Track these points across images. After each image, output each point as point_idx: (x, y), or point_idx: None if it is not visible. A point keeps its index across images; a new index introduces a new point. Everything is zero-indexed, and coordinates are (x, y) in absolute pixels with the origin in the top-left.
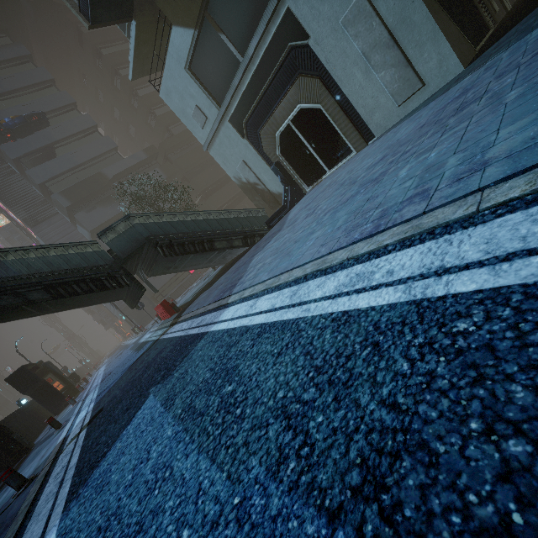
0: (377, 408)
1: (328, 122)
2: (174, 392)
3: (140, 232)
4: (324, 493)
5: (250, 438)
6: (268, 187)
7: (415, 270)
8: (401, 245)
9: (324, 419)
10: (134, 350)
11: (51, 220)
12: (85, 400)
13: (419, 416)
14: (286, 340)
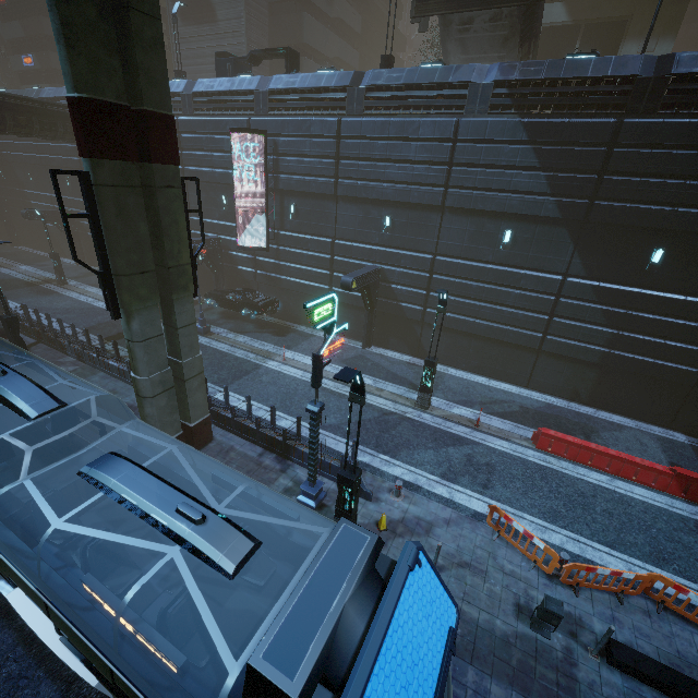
0: None
1: None
2: None
3: None
4: None
5: None
6: None
7: None
8: None
9: None
10: None
11: None
12: None
13: None
14: None
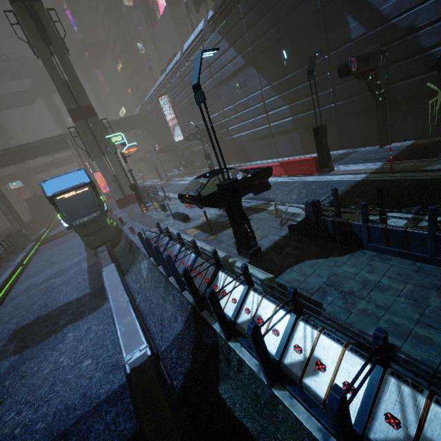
0: None
1: None
2: None
3: None
4: None
5: None
6: None
7: None
8: None
9: None
10: None
11: (177, 6)
12: None
13: None
14: None
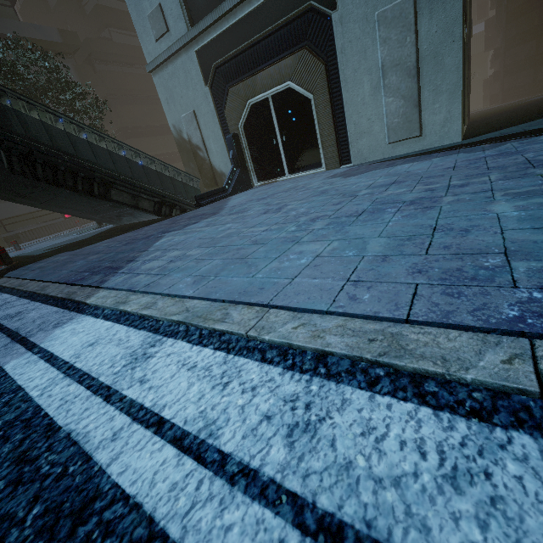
0: None
1: (311, 120)
2: None
3: None
4: None
5: None
6: (211, 159)
7: None
8: None
9: None
10: None
11: None
12: None
13: None
14: None
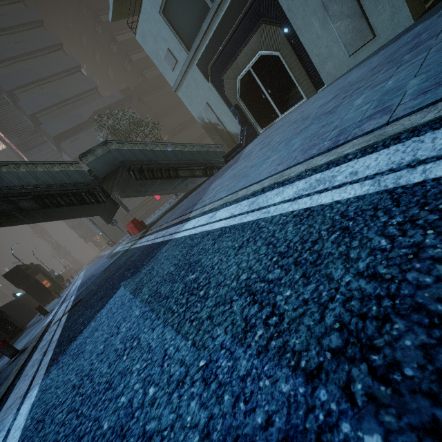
0: (353, 280)
1: (284, 69)
2: (142, 283)
3: (116, 157)
4: (298, 355)
5: (214, 312)
6: (227, 128)
7: (383, 167)
8: (362, 153)
9: (292, 293)
10: (109, 258)
11: (40, 147)
12: (67, 295)
13: (409, 283)
14: (246, 236)
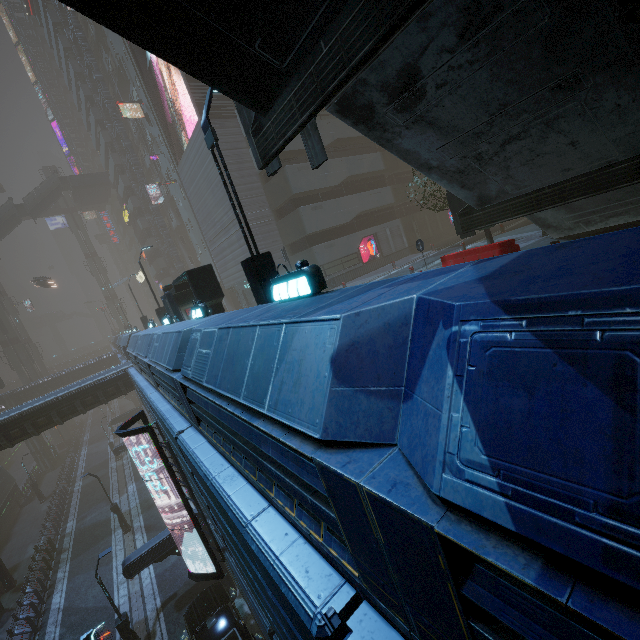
0: None
1: None
2: None
3: None
4: None
5: None
6: None
7: None
8: None
9: None
10: None
11: (225, 122)
12: None
13: None
14: None
